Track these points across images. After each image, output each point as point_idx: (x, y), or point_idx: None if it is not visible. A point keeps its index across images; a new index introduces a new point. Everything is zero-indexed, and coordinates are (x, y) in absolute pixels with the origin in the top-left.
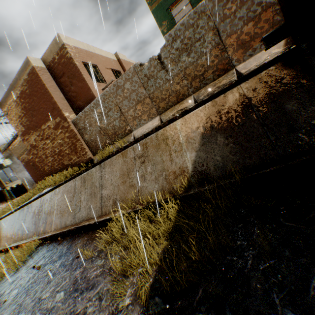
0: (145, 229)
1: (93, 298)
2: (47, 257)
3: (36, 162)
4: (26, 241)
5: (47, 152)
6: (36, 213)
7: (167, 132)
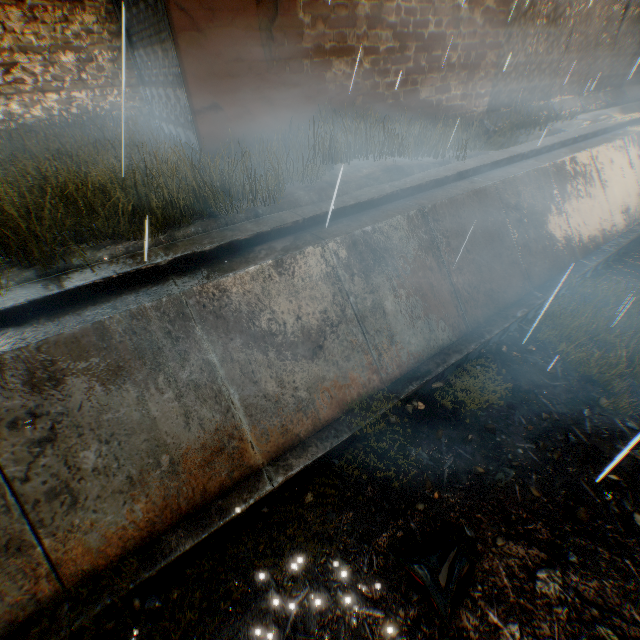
0: None
1: None
2: None
3: (298, 1)
4: (526, 309)
5: (393, 4)
6: (495, 233)
7: None
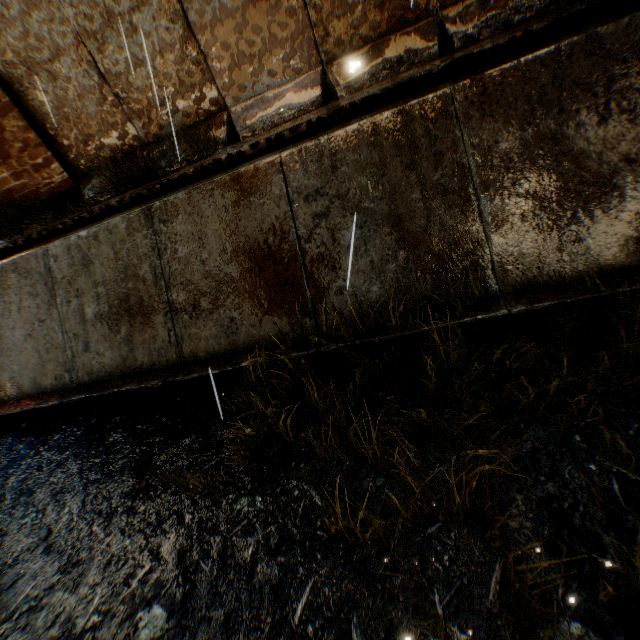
0: (413, 418)
1: (309, 627)
2: (4, 484)
3: None
4: None
5: None
6: None
7: (413, 122)
